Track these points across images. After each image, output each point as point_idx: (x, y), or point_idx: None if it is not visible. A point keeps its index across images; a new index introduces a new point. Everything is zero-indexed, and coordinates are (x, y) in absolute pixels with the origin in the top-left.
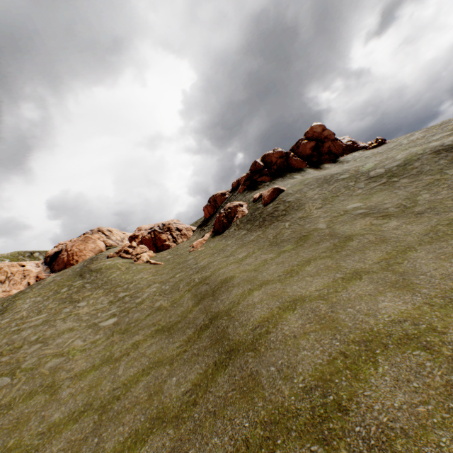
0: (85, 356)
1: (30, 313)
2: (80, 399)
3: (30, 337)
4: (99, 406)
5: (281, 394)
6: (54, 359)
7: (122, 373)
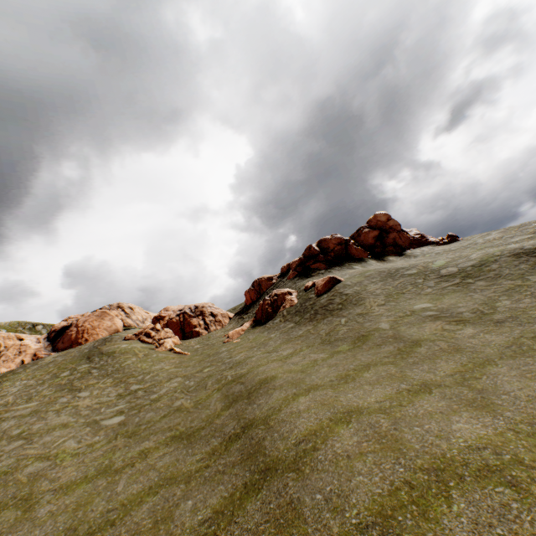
0: (77, 462)
1: (18, 399)
2: (62, 521)
3: (11, 430)
4: (86, 533)
5: (328, 531)
6: (36, 462)
7: (122, 489)
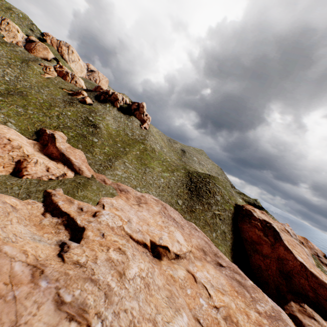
0: None
1: None
2: None
3: None
4: None
5: None
6: None
7: None
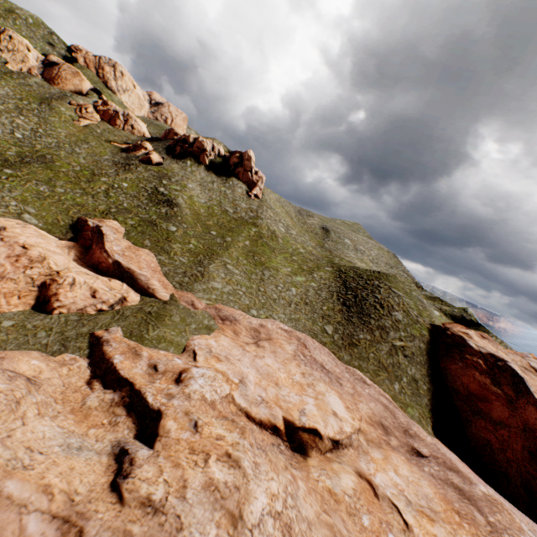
0: None
1: None
2: None
3: None
4: None
5: None
6: None
7: None
